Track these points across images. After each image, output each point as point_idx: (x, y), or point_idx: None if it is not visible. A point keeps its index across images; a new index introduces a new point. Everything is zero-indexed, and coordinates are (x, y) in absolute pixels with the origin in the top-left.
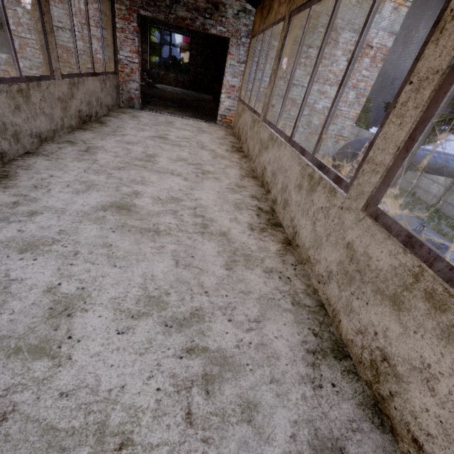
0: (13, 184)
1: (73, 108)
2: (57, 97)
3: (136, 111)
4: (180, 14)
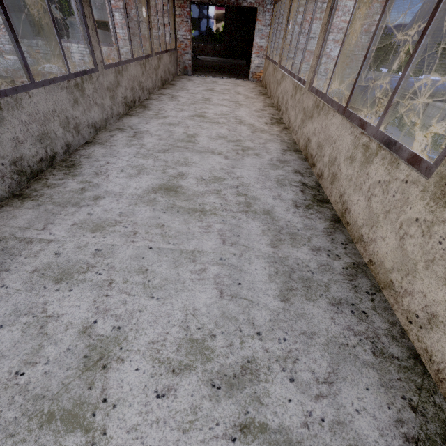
0: (150, 109)
1: (159, 74)
2: (154, 67)
3: (189, 76)
4: None
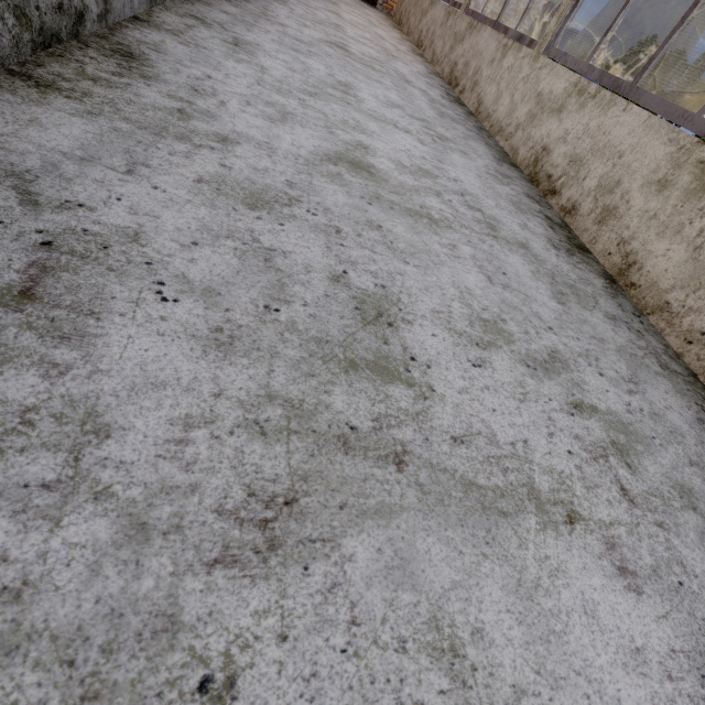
0: None
1: None
2: None
3: None
4: None
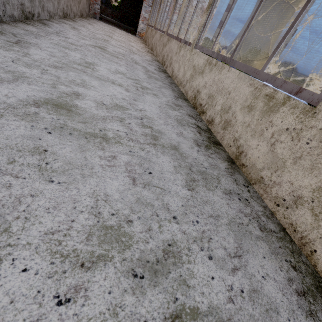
0: (78, 23)
1: (80, 8)
2: (78, 1)
3: (97, 20)
4: None
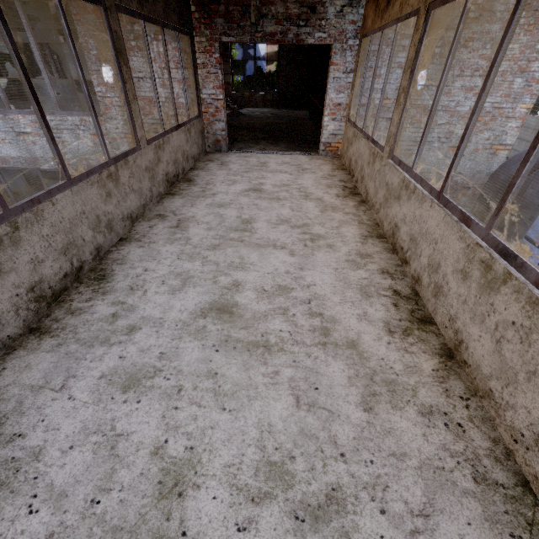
0: (110, 288)
1: (160, 173)
2: (144, 167)
3: (224, 154)
4: (268, 30)
